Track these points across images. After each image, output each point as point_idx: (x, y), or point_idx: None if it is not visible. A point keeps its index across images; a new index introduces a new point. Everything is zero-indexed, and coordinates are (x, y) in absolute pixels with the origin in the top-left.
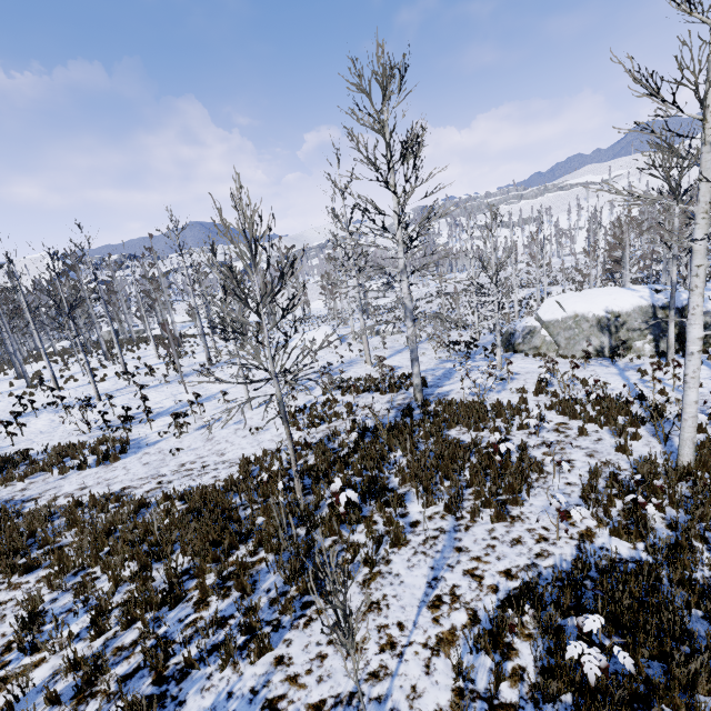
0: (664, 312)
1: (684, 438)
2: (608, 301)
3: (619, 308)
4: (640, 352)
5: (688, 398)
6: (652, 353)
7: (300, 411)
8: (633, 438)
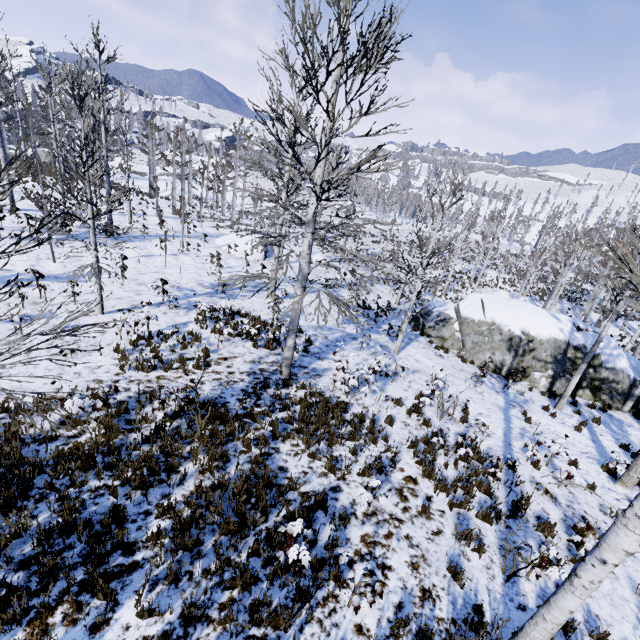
0: (575, 353)
1: (532, 634)
2: (529, 321)
3: (536, 333)
4: (534, 383)
5: (564, 601)
6: (545, 389)
7: (149, 338)
8: (477, 549)
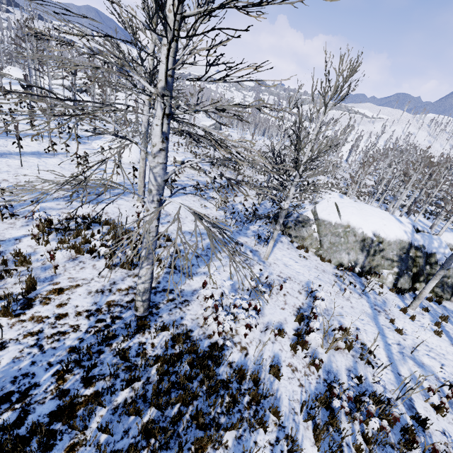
0: (415, 252)
1: None
2: (379, 224)
3: (385, 235)
4: (382, 280)
5: None
6: (391, 284)
7: None
8: None
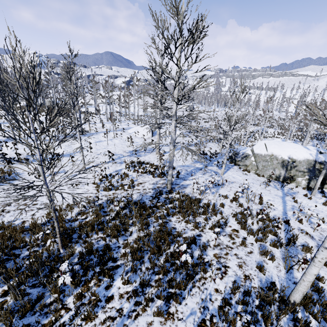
0: (320, 166)
1: (299, 289)
2: (292, 152)
3: (296, 157)
4: (298, 184)
5: (311, 270)
6: (305, 186)
7: (106, 177)
8: (270, 259)
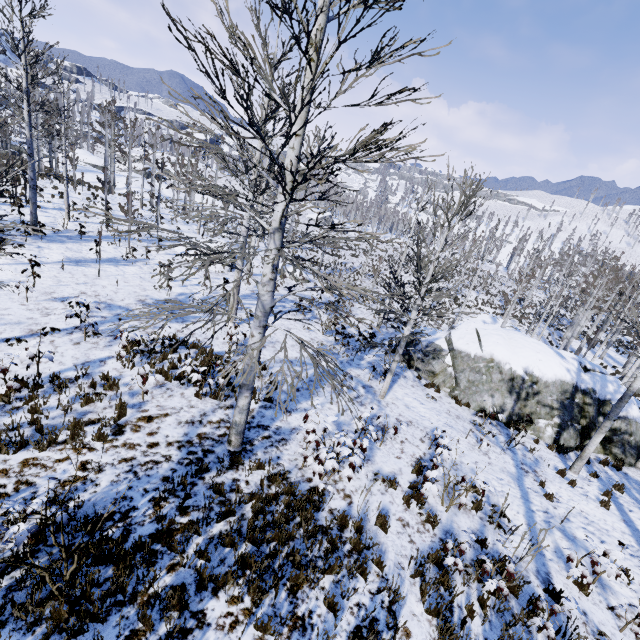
0: (583, 398)
1: None
2: (532, 359)
3: (540, 373)
4: (539, 433)
5: None
6: (551, 440)
7: (35, 388)
8: None
